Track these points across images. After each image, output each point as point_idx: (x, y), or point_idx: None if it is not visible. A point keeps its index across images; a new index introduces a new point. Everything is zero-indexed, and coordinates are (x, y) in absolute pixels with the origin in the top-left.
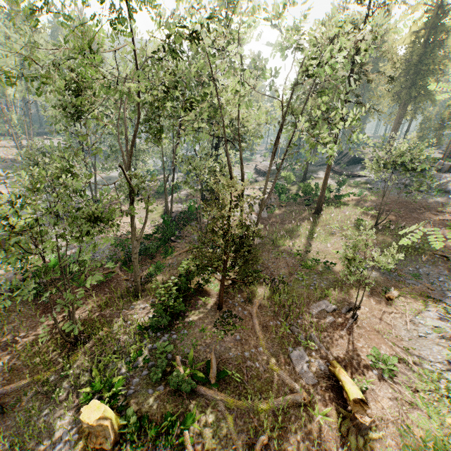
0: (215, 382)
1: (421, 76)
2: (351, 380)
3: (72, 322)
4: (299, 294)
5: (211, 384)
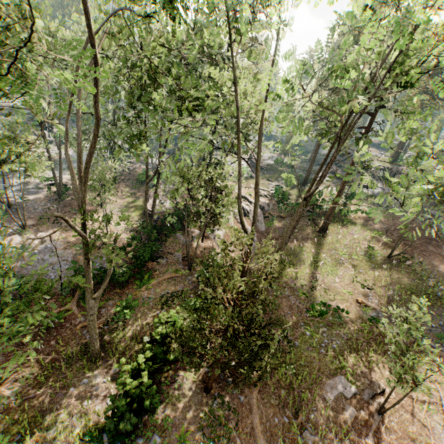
0: None
1: None
2: None
3: None
4: (309, 363)
5: None
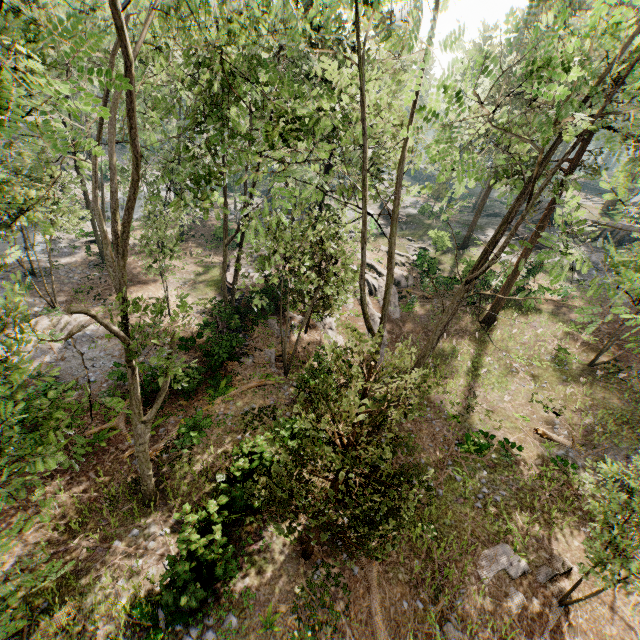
0: None
1: None
2: None
3: None
4: (457, 522)
5: None
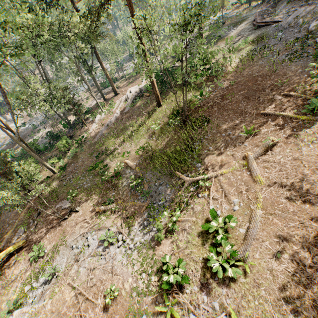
0: None
1: None
2: None
3: None
4: (67, 191)
5: None
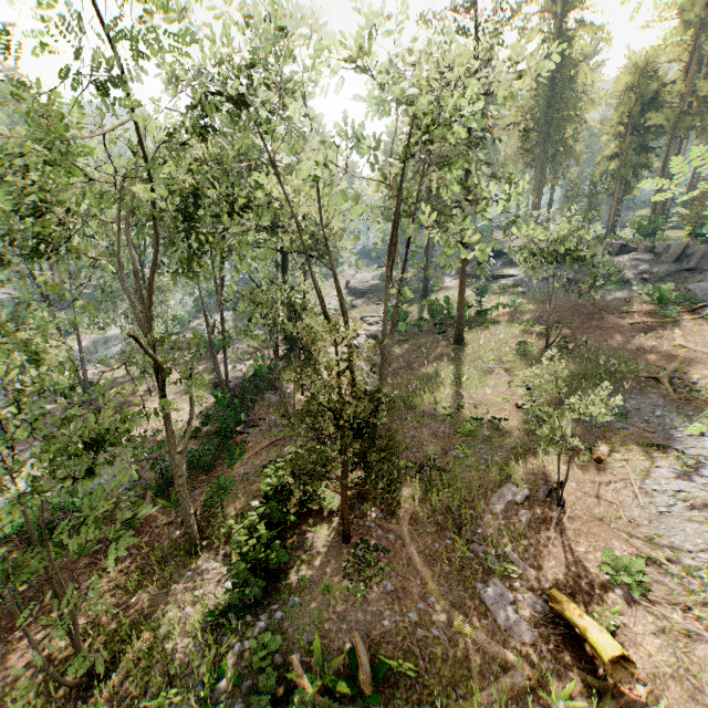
0: (371, 688)
1: (555, 127)
2: (593, 622)
3: (75, 645)
4: (467, 483)
5: (367, 696)
